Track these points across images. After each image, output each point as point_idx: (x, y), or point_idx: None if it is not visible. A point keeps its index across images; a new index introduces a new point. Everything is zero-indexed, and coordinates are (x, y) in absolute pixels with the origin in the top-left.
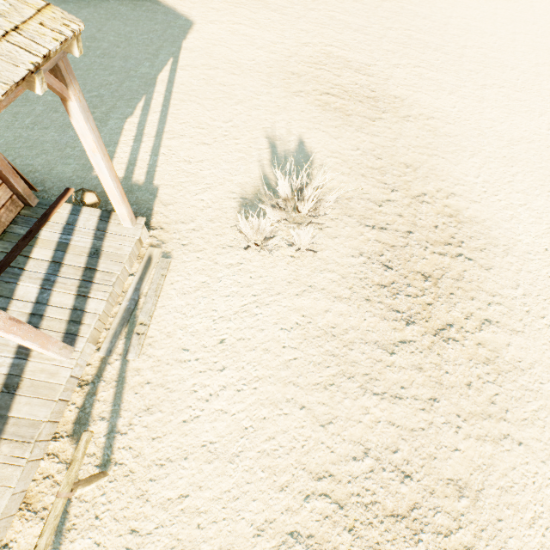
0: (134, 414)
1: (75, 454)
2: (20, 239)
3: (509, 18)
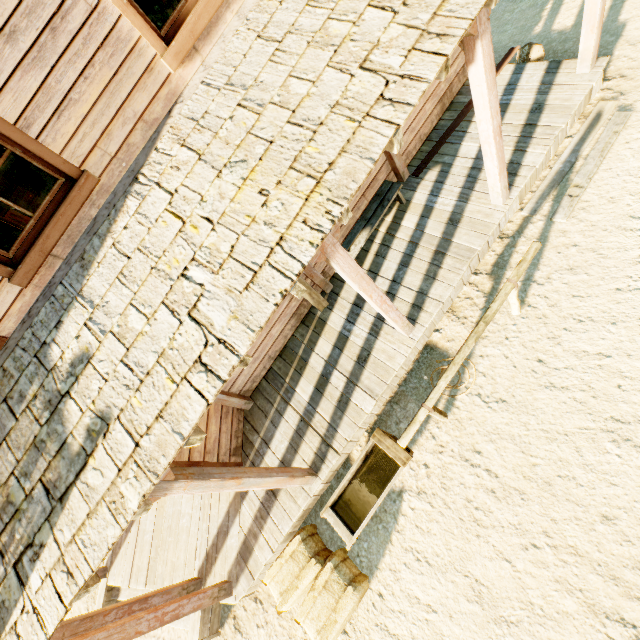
0: (553, 271)
1: (524, 256)
2: (464, 106)
3: None
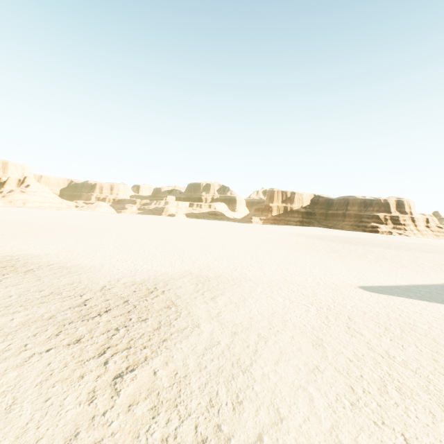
0: None
1: None
2: None
3: None
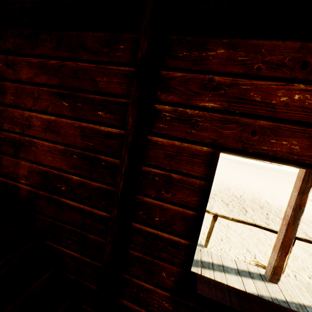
0: None
1: None
2: None
3: None
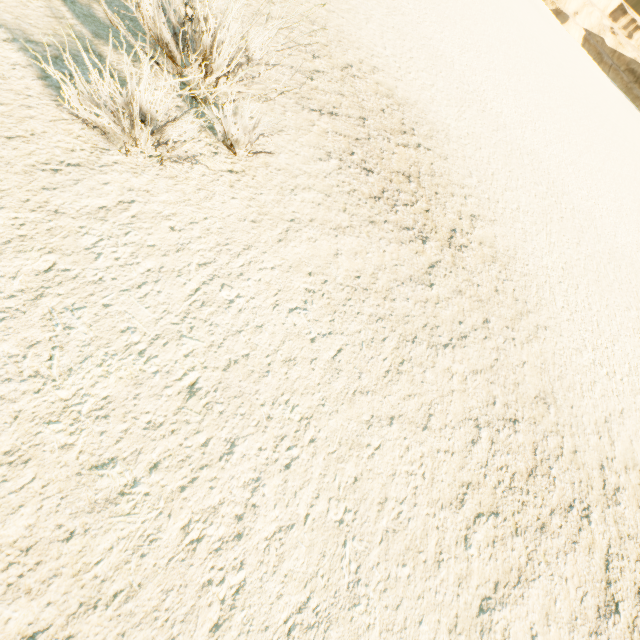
0: None
1: None
2: None
3: None
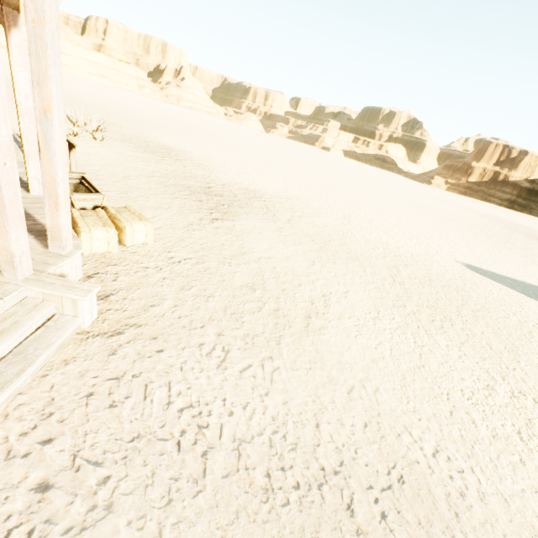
0: None
1: None
2: None
3: (152, 117)
